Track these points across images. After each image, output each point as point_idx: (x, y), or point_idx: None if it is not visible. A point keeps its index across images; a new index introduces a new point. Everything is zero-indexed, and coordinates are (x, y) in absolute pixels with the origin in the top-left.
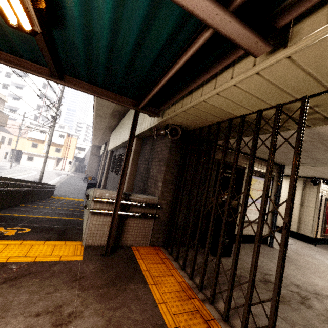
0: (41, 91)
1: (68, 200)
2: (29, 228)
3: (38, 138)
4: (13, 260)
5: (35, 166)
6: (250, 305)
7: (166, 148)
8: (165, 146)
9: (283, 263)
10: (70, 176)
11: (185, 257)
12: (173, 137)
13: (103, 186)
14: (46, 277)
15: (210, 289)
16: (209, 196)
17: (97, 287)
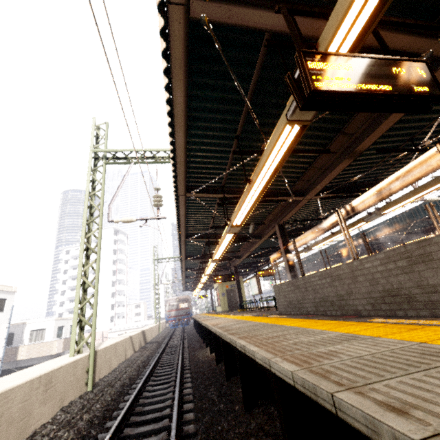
0: (112, 291)
1: None
2: None
3: None
4: None
5: None
6: None
7: None
8: None
9: None
10: None
11: None
12: None
13: None
14: None
15: None
16: None
17: None
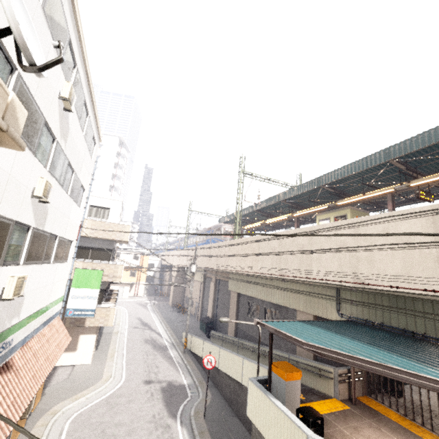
0: None
1: None
2: None
3: None
4: (331, 411)
5: None
6: (431, 417)
7: None
8: None
9: (438, 401)
10: (154, 305)
11: (390, 401)
12: None
13: (235, 328)
14: (352, 416)
15: (408, 415)
16: None
17: (371, 418)
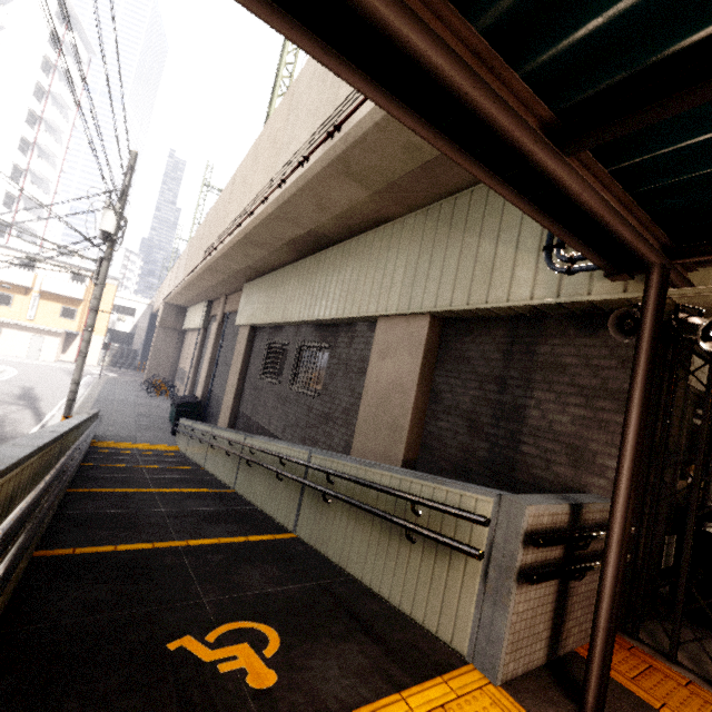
0: (15, 161)
1: (143, 452)
2: (255, 620)
3: (13, 281)
4: None
5: (4, 352)
6: None
7: (623, 365)
8: (616, 357)
9: None
10: (106, 378)
11: None
12: (704, 343)
13: (232, 413)
14: None
15: None
16: (675, 478)
17: None
